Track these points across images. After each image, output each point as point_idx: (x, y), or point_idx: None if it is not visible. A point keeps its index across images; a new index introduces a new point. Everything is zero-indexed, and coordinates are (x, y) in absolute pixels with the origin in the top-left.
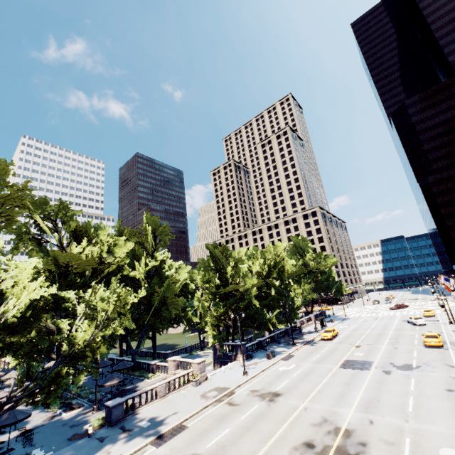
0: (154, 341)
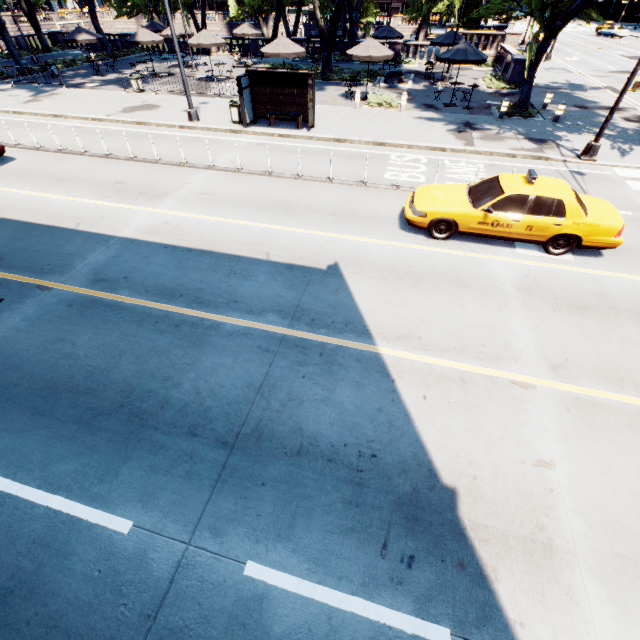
0: (298, 21)
